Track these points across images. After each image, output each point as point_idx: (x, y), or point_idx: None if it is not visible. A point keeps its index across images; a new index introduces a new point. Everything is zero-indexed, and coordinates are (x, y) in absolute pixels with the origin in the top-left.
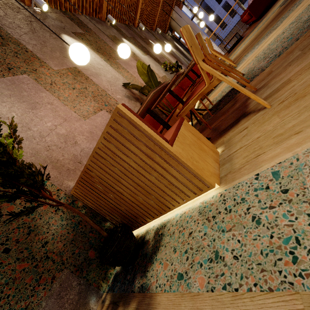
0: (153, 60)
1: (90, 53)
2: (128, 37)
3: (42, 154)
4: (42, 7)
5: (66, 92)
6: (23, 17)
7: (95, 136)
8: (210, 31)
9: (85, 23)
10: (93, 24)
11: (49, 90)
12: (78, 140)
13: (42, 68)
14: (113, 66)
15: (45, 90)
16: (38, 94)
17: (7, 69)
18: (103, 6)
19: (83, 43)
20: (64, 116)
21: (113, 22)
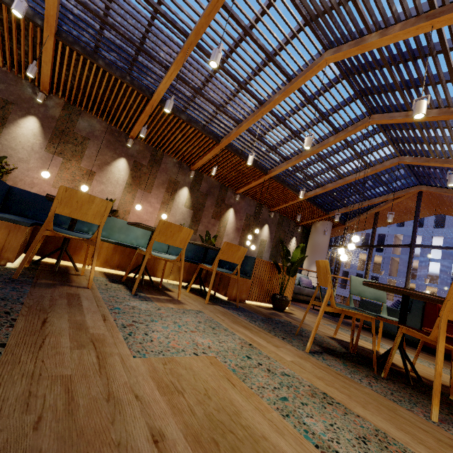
0: (189, 215)
1: (123, 174)
2: (198, 190)
3: (17, 179)
4: (127, 144)
5: (67, 175)
6: (113, 141)
7: (43, 194)
8: (336, 273)
9: (161, 162)
10: (171, 166)
11: (60, 169)
12: (34, 188)
13: (76, 161)
14: (127, 189)
15: (59, 168)
16: (53, 166)
17: (60, 153)
18: (195, 165)
19: (130, 168)
20: (47, 179)
21: (190, 176)
